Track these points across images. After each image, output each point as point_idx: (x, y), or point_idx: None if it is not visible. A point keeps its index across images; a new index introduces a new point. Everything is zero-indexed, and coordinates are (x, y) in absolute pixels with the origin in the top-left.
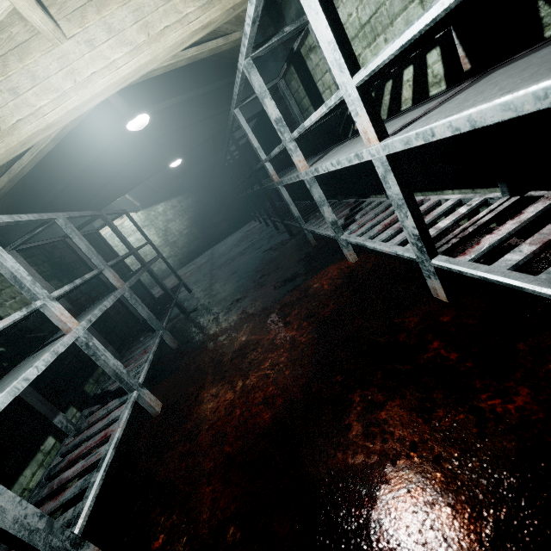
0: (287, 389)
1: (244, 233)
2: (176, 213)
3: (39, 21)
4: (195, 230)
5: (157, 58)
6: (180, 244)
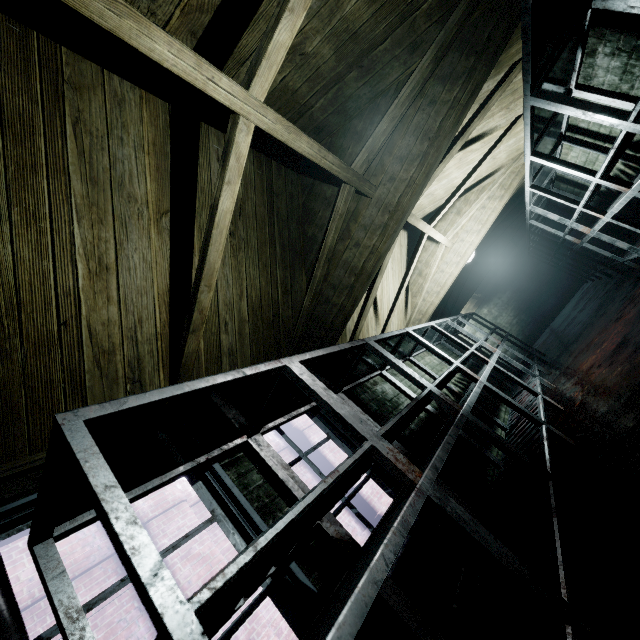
0: (622, 334)
1: (577, 298)
2: (500, 308)
3: (449, 245)
4: (523, 316)
5: (487, 229)
6: (513, 333)
